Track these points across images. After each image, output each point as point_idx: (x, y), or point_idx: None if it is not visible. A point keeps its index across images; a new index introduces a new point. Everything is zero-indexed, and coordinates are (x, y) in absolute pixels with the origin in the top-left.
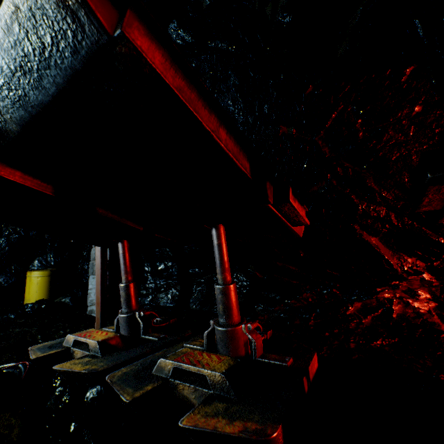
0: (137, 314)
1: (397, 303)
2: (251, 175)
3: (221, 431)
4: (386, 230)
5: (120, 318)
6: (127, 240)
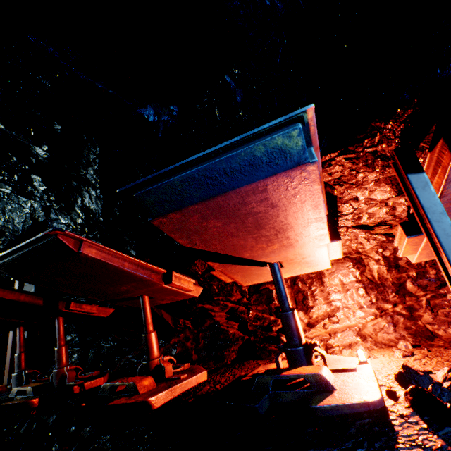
0: (24, 372)
1: (179, 345)
2: (44, 304)
3: (14, 402)
4: (164, 305)
5: (12, 376)
6: (23, 326)
